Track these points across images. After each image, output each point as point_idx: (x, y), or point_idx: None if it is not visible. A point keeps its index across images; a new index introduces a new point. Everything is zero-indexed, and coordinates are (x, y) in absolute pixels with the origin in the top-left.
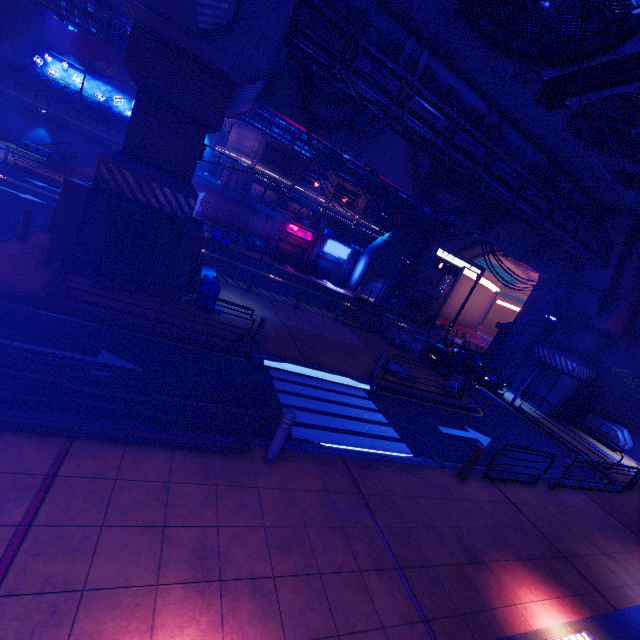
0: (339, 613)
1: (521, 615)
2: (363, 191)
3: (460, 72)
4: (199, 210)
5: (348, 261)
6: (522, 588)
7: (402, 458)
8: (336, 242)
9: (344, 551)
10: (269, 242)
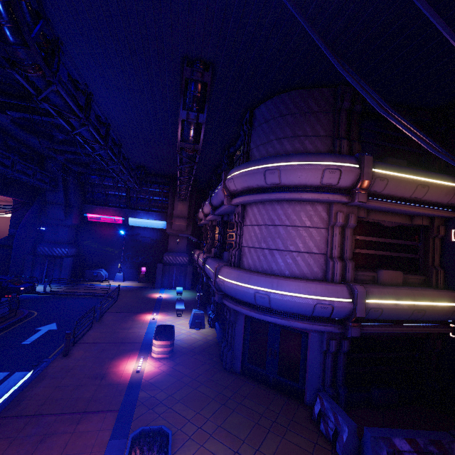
0: (83, 449)
1: (126, 374)
2: None
3: None
4: None
5: None
6: (120, 367)
7: (29, 379)
8: None
9: (59, 438)
10: None
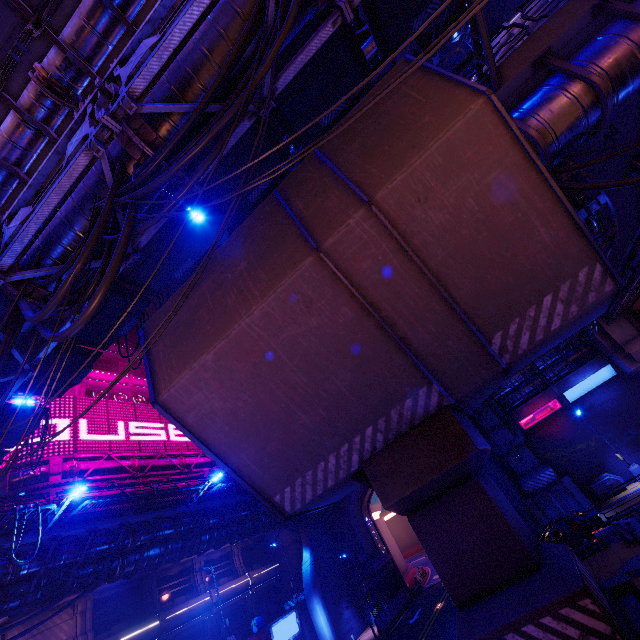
0: None
1: None
2: (282, 525)
3: None
4: None
5: (300, 630)
6: None
7: None
8: (279, 620)
9: None
10: None
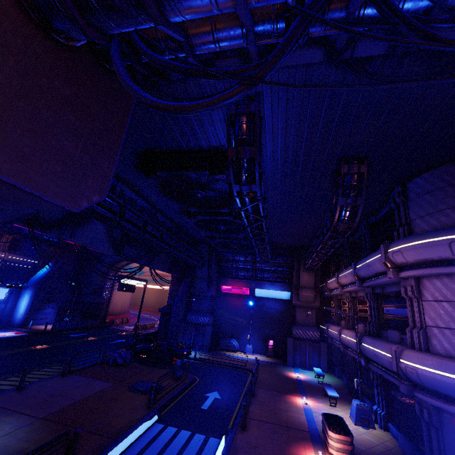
0: None
1: None
2: (24, 238)
3: (137, 192)
4: None
5: (6, 300)
6: None
7: (226, 447)
8: None
9: None
10: None
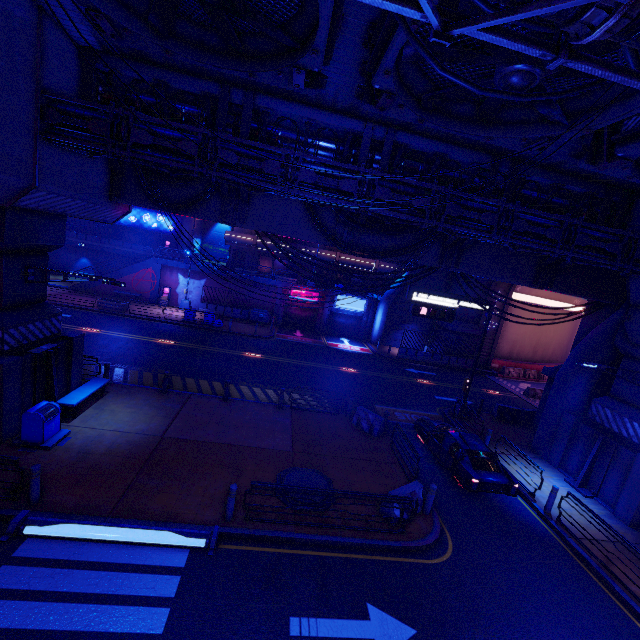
0: None
1: None
2: None
3: (300, 99)
4: (203, 296)
5: (367, 312)
6: None
7: None
8: (346, 296)
9: None
10: (275, 311)
